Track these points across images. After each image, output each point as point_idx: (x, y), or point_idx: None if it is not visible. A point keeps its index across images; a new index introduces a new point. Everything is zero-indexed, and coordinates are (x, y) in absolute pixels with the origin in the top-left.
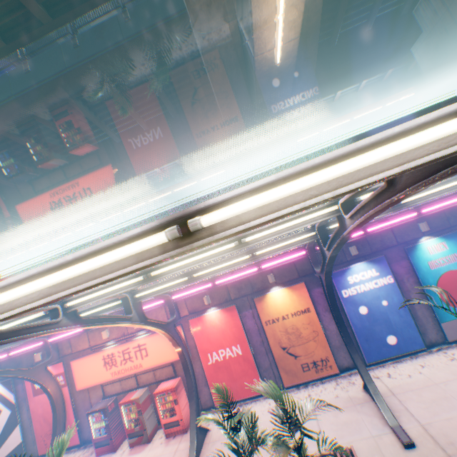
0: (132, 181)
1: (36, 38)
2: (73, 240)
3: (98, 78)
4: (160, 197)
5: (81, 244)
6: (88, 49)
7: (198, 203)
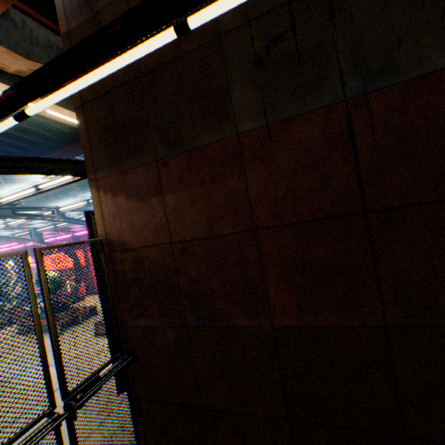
0: None
1: None
2: None
3: None
4: None
5: None
6: None
7: None
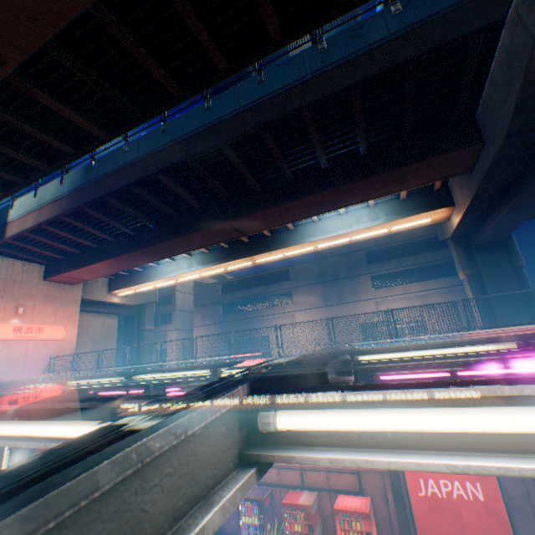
0: (305, 219)
1: (317, 28)
2: (200, 279)
3: (347, 83)
4: (332, 243)
5: (210, 285)
6: (338, 52)
7: (350, 261)
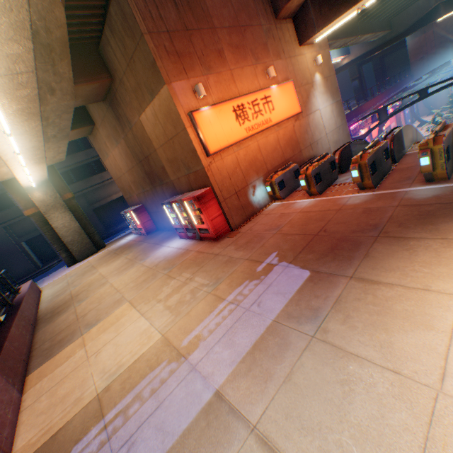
0: None
1: None
2: None
3: None
4: None
5: None
6: None
7: None
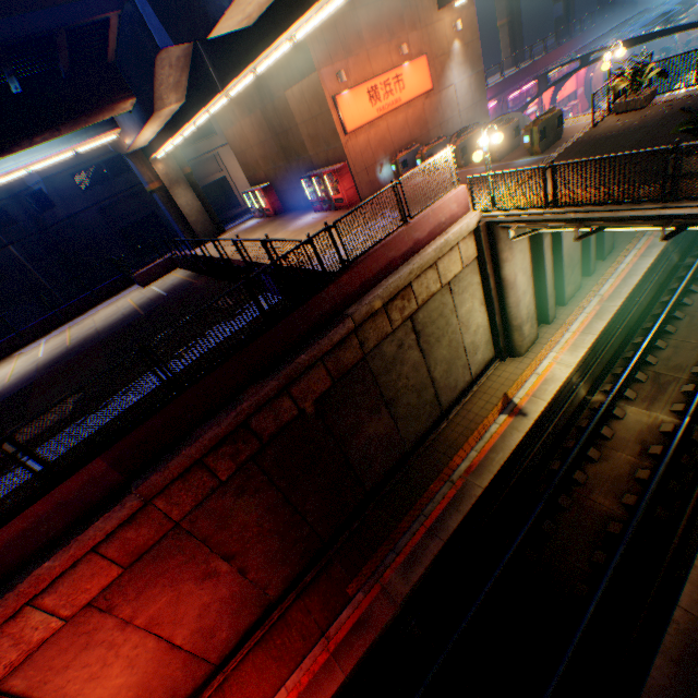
0: None
1: None
2: None
3: None
4: None
5: None
6: None
7: None
